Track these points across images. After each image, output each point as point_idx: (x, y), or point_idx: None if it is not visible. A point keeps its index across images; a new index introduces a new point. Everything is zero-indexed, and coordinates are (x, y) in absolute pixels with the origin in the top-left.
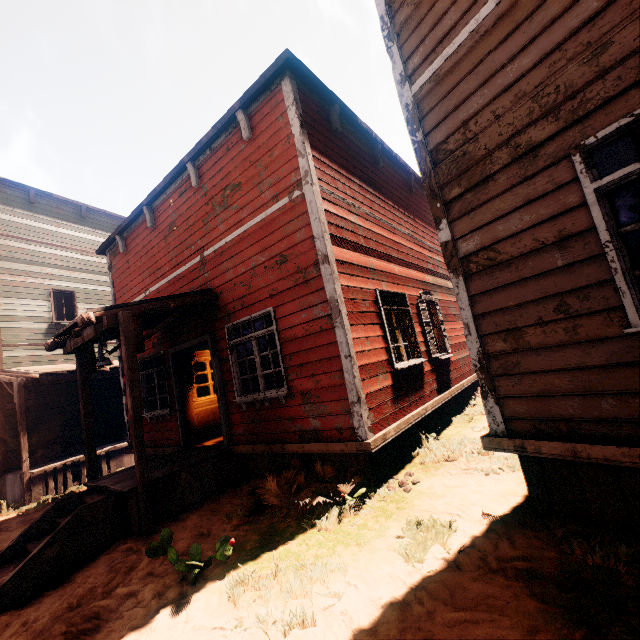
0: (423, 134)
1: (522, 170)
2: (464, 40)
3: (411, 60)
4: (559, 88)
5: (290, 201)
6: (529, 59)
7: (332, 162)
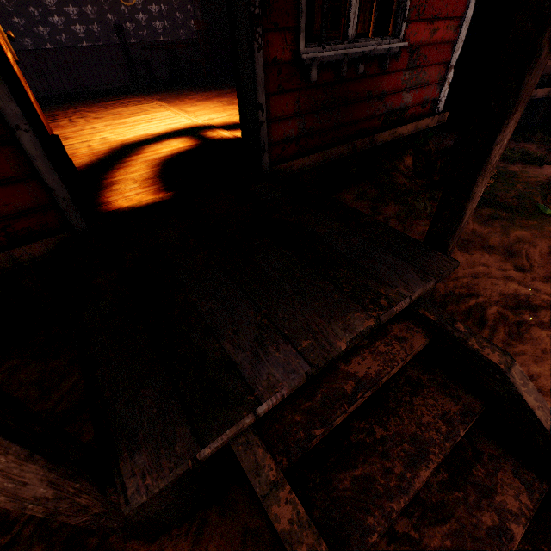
0: None
1: None
2: None
3: None
4: None
5: None
6: None
7: None
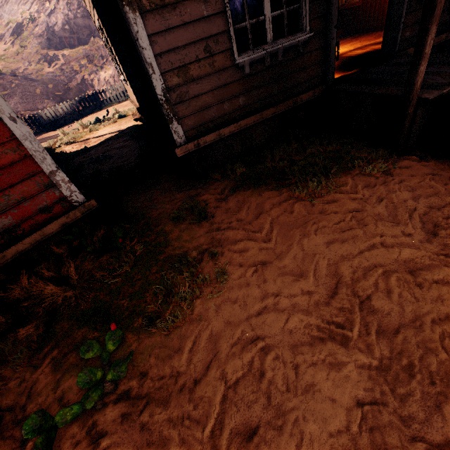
0: None
1: None
2: None
3: None
4: None
5: None
6: None
7: None
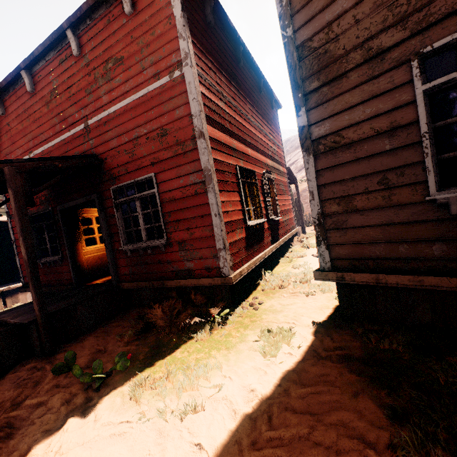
0: (293, 30)
1: (370, 70)
2: None
3: None
4: (411, 0)
5: (171, 80)
6: None
7: (206, 51)
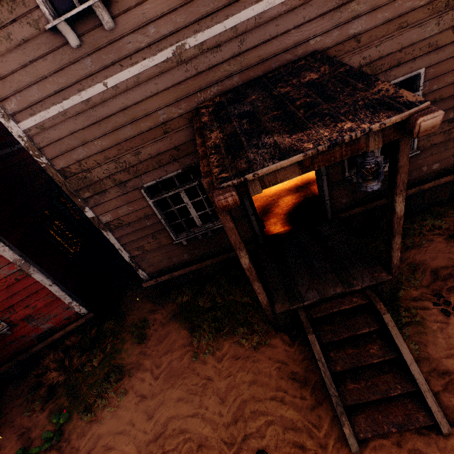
0: (47, 159)
1: (121, 190)
2: (56, 113)
3: (6, 103)
4: (126, 162)
5: None
6: (106, 143)
7: None
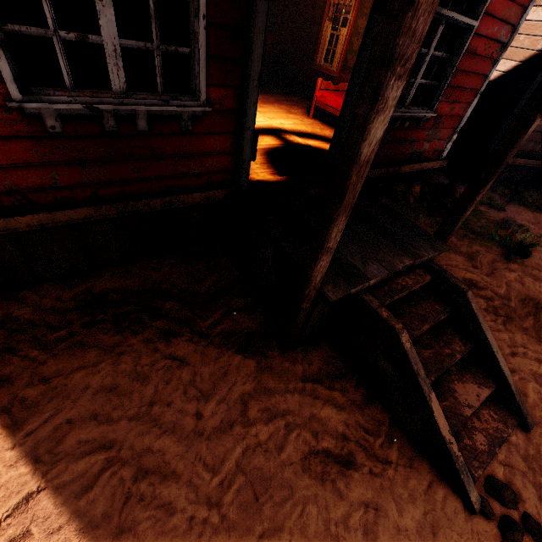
0: None
1: None
2: None
3: None
4: None
5: None
6: None
7: None
